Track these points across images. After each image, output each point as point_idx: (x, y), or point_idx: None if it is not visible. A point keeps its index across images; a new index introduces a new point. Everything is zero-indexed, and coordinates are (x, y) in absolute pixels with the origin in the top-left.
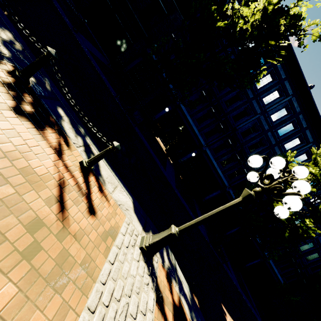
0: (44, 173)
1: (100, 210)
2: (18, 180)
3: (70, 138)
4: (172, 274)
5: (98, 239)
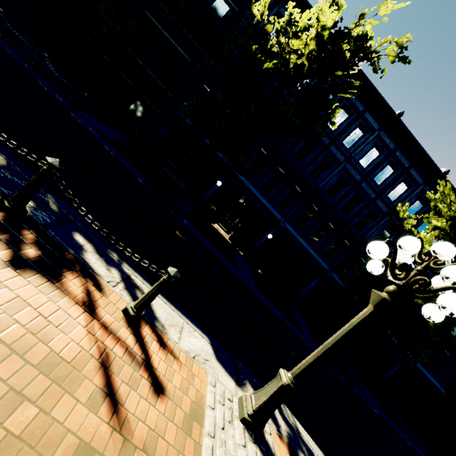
0: (76, 353)
1: (170, 380)
2: (39, 386)
3: (102, 276)
4: (296, 444)
5: (179, 436)
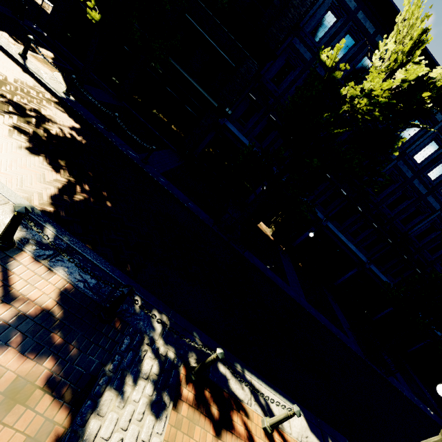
0: None
1: None
2: None
3: (243, 400)
4: None
5: None
